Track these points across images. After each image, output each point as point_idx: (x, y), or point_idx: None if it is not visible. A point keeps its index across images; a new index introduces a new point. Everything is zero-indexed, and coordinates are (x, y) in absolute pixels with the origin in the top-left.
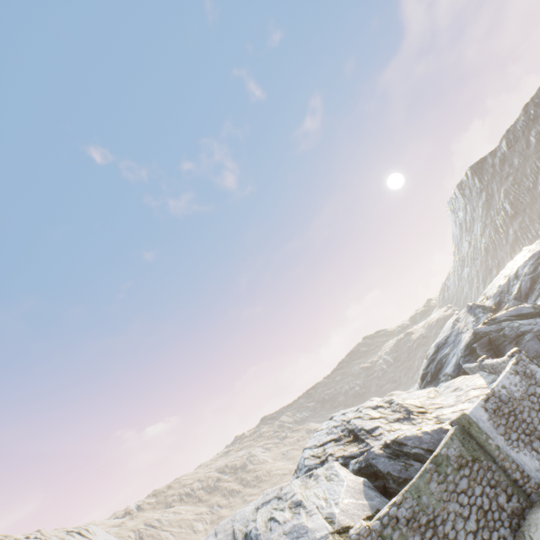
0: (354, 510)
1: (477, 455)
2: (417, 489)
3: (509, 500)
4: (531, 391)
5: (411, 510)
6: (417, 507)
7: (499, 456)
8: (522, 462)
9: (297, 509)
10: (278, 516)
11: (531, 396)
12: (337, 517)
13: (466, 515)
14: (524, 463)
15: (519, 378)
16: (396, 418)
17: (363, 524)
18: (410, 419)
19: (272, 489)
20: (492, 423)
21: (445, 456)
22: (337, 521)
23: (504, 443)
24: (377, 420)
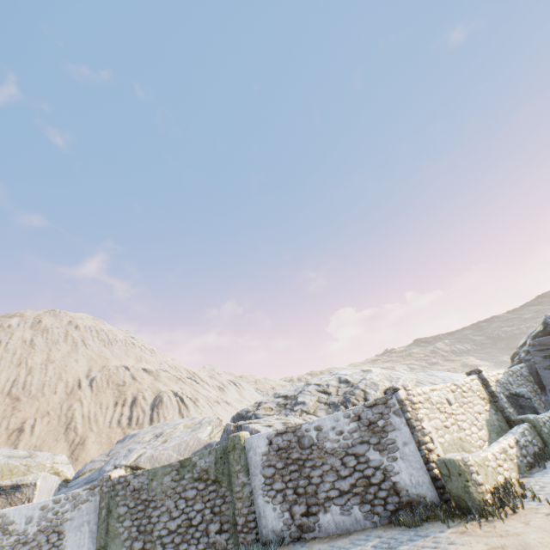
0: (165, 460)
1: (222, 479)
2: (154, 474)
3: (219, 533)
4: (357, 450)
5: (141, 484)
6: (146, 485)
7: (238, 493)
8: (263, 514)
9: (155, 438)
10: (146, 437)
11: (350, 457)
12: (142, 459)
13: (174, 516)
14: (264, 516)
15: (354, 427)
16: (332, 402)
17: (109, 473)
18: (336, 409)
19: (193, 416)
20: (265, 459)
21: (193, 463)
22: (139, 461)
23: (261, 485)
24: (322, 395)
